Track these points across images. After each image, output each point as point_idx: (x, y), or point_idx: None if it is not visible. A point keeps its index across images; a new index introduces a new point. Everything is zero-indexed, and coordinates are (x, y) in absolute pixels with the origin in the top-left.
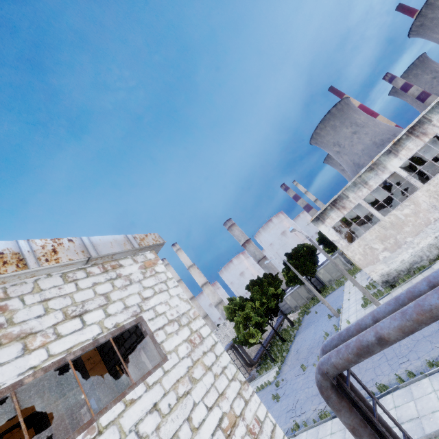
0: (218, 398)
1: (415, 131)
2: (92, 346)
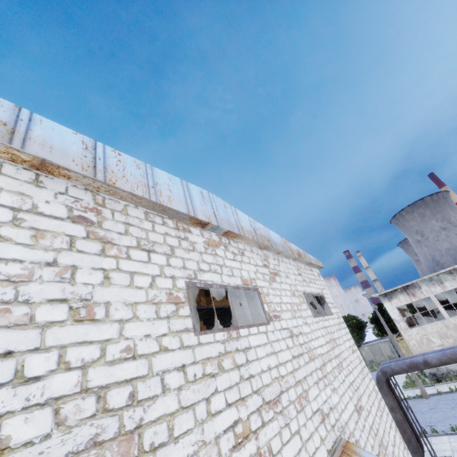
0: (348, 339)
1: None
2: (316, 295)
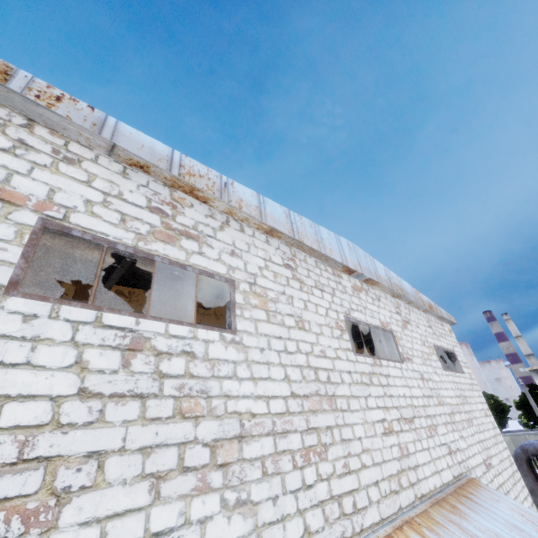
0: (481, 402)
1: None
2: (447, 350)
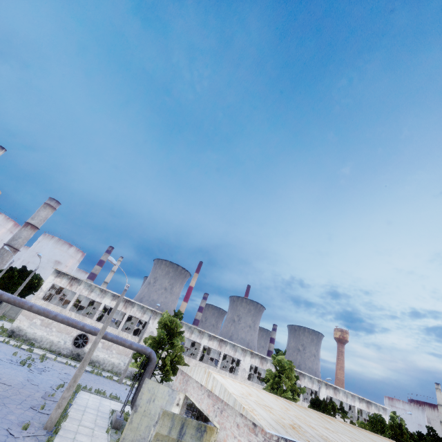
0: None
1: (127, 303)
2: None
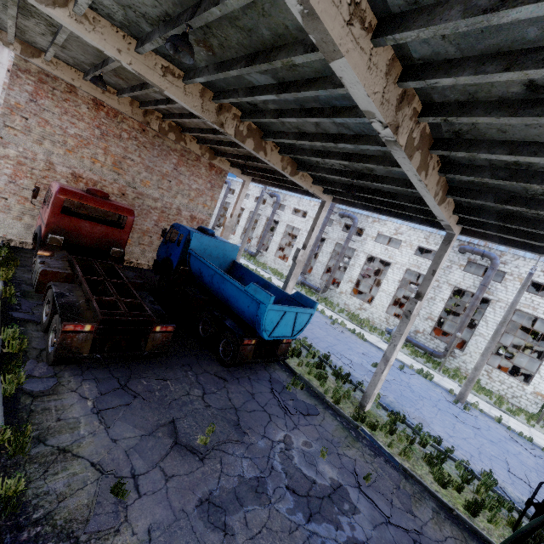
0: None
1: None
2: None
